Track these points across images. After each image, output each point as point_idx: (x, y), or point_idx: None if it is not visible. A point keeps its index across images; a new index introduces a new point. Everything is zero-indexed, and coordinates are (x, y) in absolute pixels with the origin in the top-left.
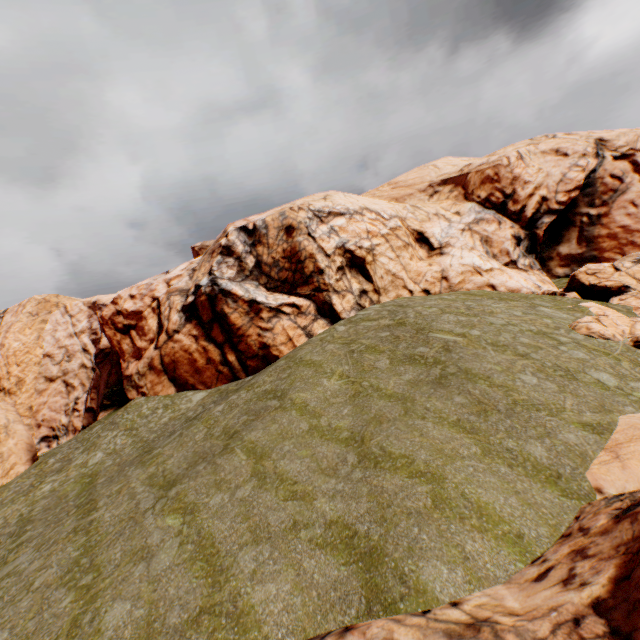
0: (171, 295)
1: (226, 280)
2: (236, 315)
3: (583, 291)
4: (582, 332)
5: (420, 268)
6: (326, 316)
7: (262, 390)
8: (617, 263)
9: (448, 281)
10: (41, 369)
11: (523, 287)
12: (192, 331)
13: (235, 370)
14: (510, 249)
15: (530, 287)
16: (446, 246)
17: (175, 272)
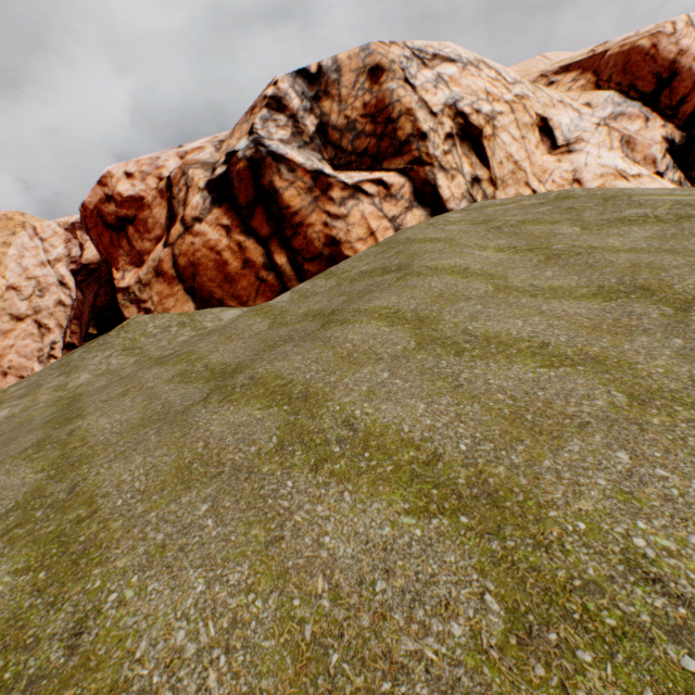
0: (189, 168)
1: (276, 142)
2: (292, 192)
3: None
4: None
5: (546, 164)
6: (425, 204)
7: (355, 273)
8: None
9: (581, 185)
10: (4, 304)
11: None
12: (221, 219)
13: (285, 278)
14: (658, 156)
15: None
16: (577, 142)
17: (192, 145)
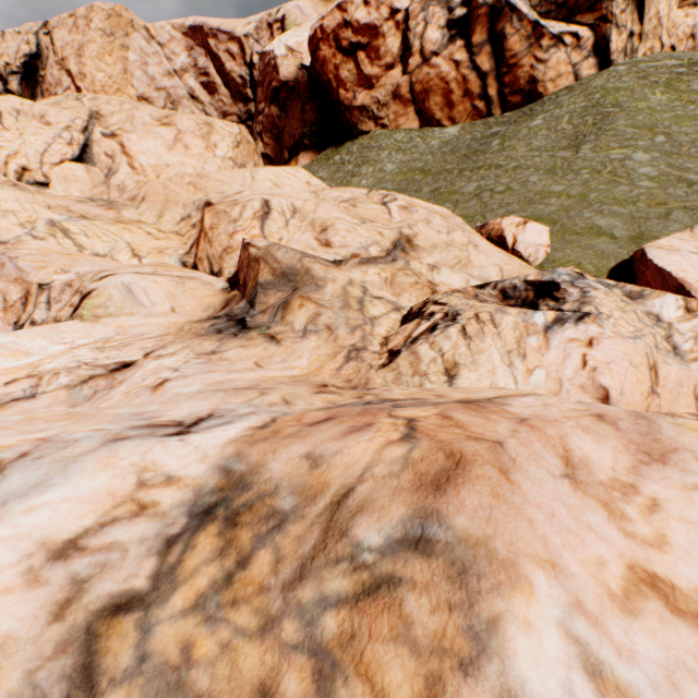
0: (429, 5)
1: None
2: (515, 39)
3: None
4: None
5: (676, 19)
6: (597, 55)
7: (580, 107)
8: None
9: (694, 41)
10: None
11: None
12: (453, 56)
13: (491, 107)
14: None
15: None
16: None
17: None
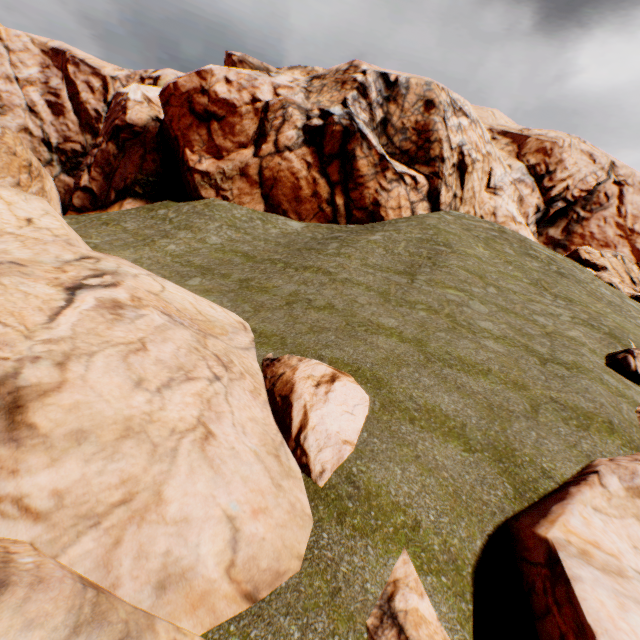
0: (289, 106)
1: (362, 122)
2: (364, 162)
3: (577, 262)
4: (606, 281)
5: (484, 198)
6: (431, 201)
7: (416, 237)
8: (603, 252)
9: (495, 218)
10: None
11: None
12: (307, 157)
13: (338, 214)
14: (530, 215)
15: None
16: (500, 189)
17: (282, 80)
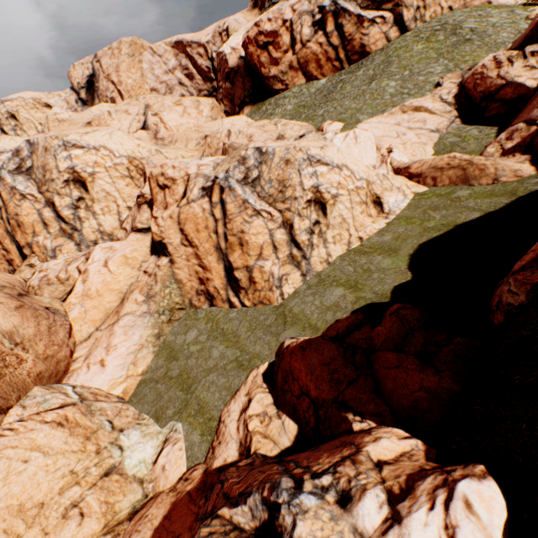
0: (302, 16)
1: (342, 1)
2: (349, 26)
3: None
4: (531, 18)
5: None
6: (397, 25)
7: (381, 59)
8: None
9: (464, 0)
10: None
11: (507, 3)
12: (318, 41)
13: (343, 64)
14: None
15: (511, 3)
16: None
17: None
